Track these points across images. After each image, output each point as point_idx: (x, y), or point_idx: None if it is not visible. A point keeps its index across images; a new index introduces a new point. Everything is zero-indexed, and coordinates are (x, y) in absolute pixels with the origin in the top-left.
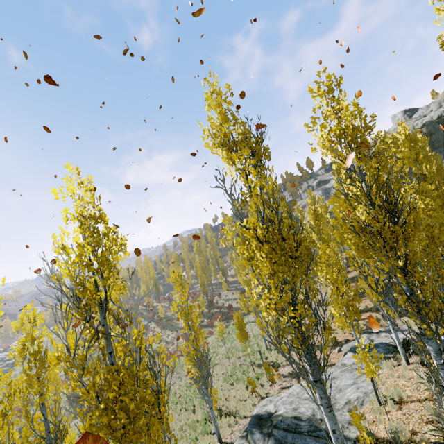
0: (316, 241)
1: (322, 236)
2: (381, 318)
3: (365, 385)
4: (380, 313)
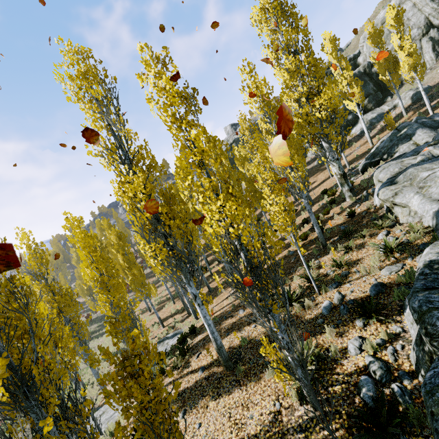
0: (122, 261)
1: (126, 256)
2: (180, 319)
3: (117, 414)
4: (182, 314)
